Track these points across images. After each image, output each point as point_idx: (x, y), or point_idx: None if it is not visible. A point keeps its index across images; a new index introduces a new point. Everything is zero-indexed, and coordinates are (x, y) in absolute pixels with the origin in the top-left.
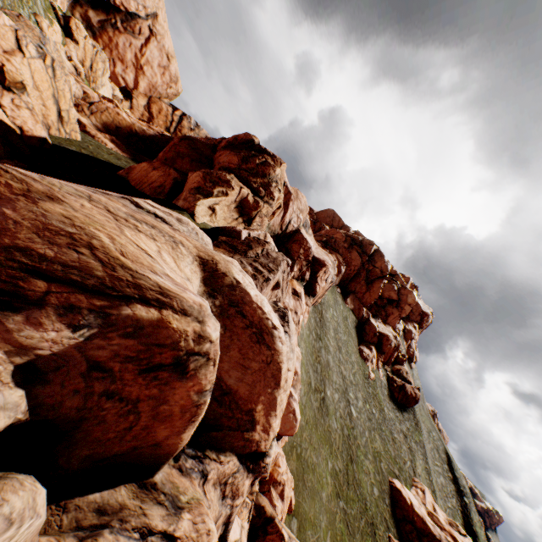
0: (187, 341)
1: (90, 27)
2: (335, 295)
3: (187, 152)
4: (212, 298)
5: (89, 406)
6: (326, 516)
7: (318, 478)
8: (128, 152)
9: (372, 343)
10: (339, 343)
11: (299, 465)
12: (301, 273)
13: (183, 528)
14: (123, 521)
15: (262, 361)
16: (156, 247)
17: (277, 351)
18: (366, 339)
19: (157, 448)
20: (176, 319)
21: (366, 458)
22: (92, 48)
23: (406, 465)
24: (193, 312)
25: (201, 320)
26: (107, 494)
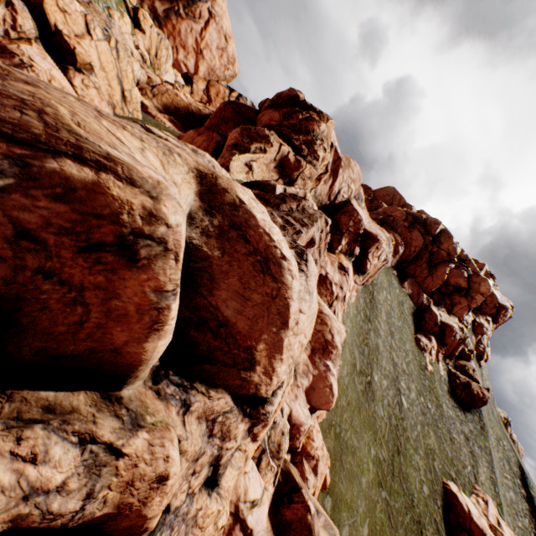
0: (133, 217)
1: (156, 18)
2: (390, 278)
3: (231, 117)
4: (210, 216)
5: (20, 281)
6: (365, 502)
7: (358, 462)
8: (184, 130)
9: (431, 333)
10: (391, 328)
11: (337, 444)
12: (349, 248)
13: (135, 446)
14: (65, 422)
15: (265, 294)
16: (140, 145)
17: (285, 284)
18: (424, 328)
19: (118, 355)
20: (118, 187)
21: (416, 453)
22: (157, 36)
23: (466, 469)
24: (144, 185)
25: (155, 197)
26: (62, 395)
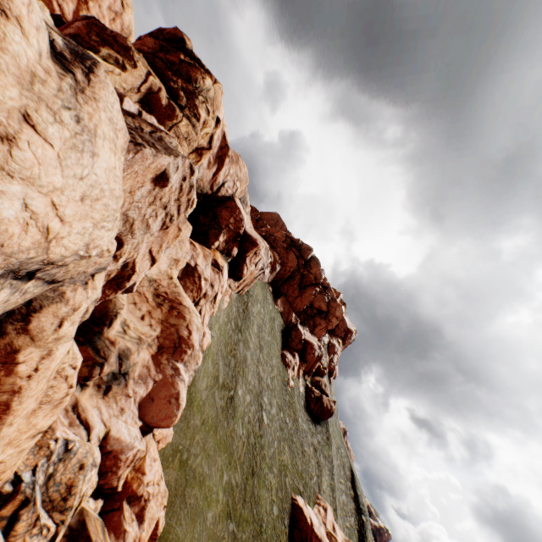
0: None
1: None
2: (266, 293)
3: None
4: None
5: None
6: None
7: (207, 493)
8: None
9: (296, 350)
10: (261, 342)
11: (181, 475)
12: (227, 247)
13: None
14: None
15: None
16: None
17: None
18: (291, 345)
19: None
20: None
21: (271, 471)
22: None
23: (313, 481)
24: None
25: None
26: None
